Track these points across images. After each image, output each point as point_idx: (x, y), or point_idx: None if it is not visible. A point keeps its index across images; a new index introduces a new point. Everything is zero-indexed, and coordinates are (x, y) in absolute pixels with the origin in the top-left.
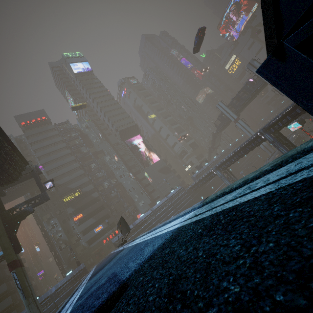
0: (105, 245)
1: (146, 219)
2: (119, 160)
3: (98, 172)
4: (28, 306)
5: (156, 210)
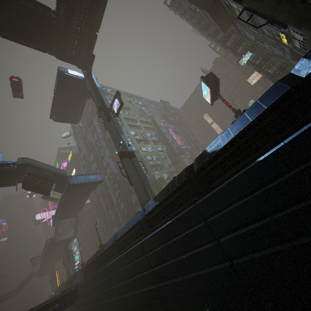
0: None
1: None
2: None
3: None
4: None
5: None
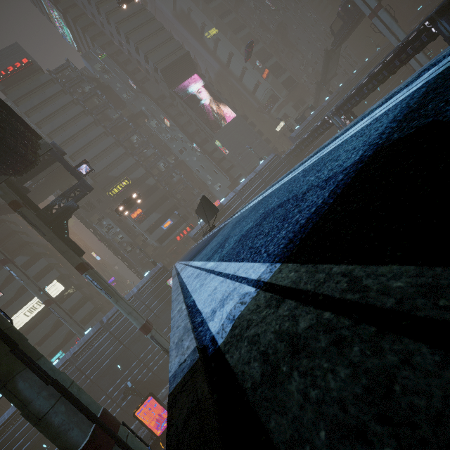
0: (181, 243)
1: (230, 205)
2: (172, 125)
3: (145, 149)
4: (117, 304)
5: (241, 191)
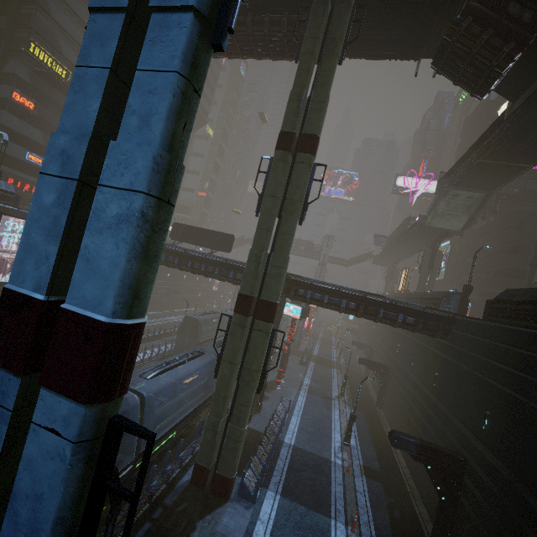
0: None
1: None
2: None
3: None
4: None
5: None
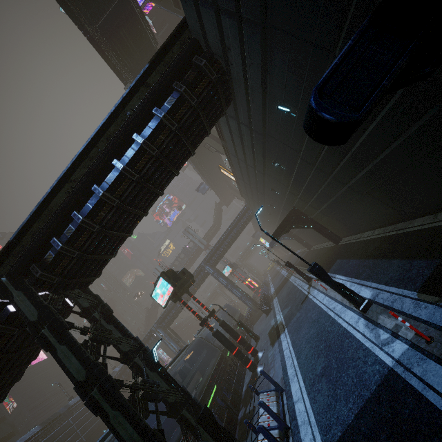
0: None
1: None
2: None
3: None
4: None
5: None
